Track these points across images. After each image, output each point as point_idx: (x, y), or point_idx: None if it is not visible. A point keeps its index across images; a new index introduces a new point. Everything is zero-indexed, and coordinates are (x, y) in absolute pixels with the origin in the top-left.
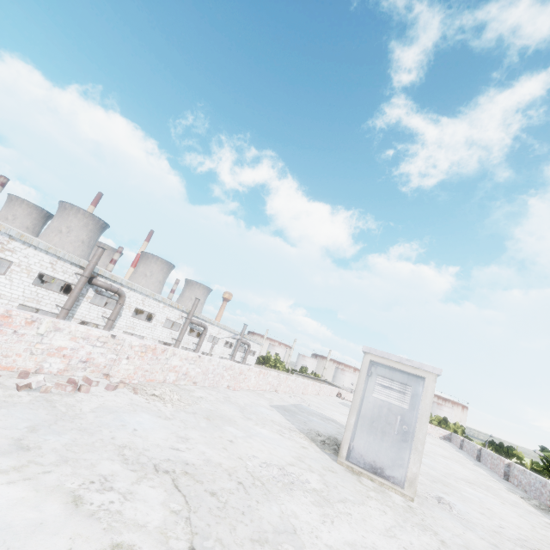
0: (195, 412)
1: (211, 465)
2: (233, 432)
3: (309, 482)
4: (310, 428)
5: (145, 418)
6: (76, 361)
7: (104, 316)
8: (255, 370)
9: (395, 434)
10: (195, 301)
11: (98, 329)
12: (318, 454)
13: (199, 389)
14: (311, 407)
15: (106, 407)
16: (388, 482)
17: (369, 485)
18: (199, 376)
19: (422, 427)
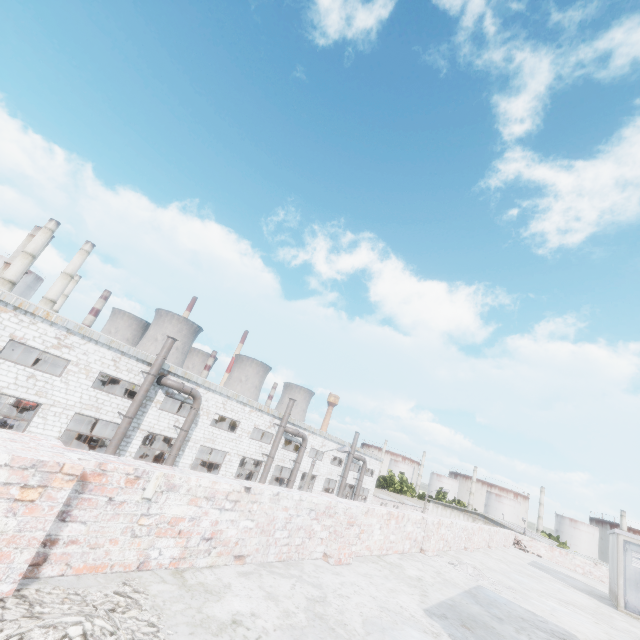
0: None
1: None
2: None
3: None
4: None
5: None
6: None
7: (176, 426)
8: (380, 513)
9: None
10: (289, 402)
11: None
12: None
13: (246, 579)
14: (502, 593)
15: None
16: None
17: None
18: (251, 539)
19: None
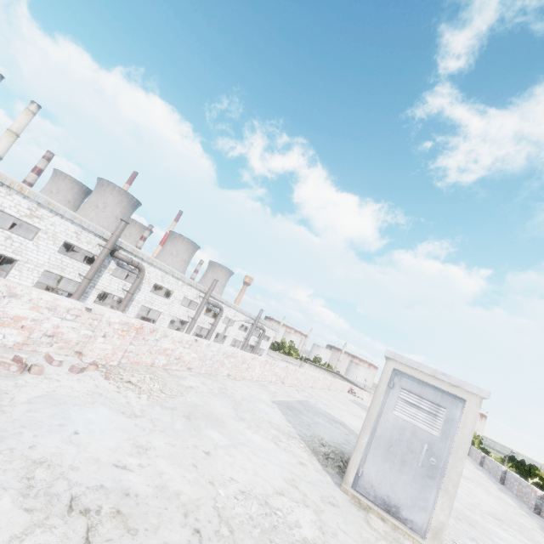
0: (175, 408)
1: (164, 496)
2: (215, 439)
3: (300, 526)
4: (314, 434)
5: (102, 414)
6: (38, 334)
7: (124, 289)
8: (261, 360)
9: (419, 466)
10: (213, 282)
11: (71, 300)
12: (318, 474)
13: (193, 377)
14: (319, 405)
15: (54, 397)
16: (405, 527)
17: (379, 529)
18: (195, 362)
19: (456, 463)
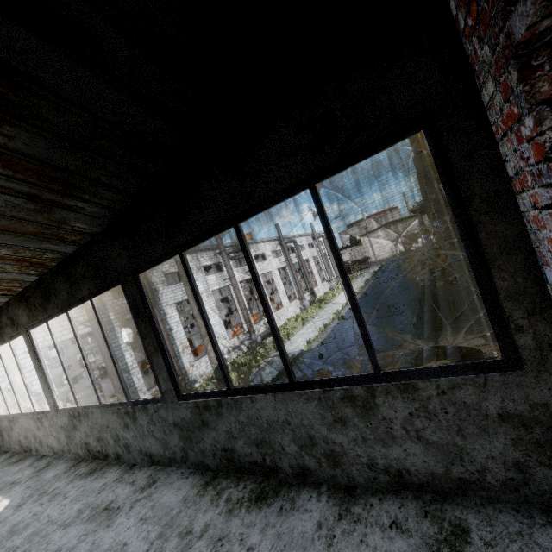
0: None
1: None
2: None
3: None
4: None
5: None
6: None
7: (247, 271)
8: None
9: None
10: (276, 227)
11: None
12: None
13: None
14: None
15: None
16: None
17: None
18: None
19: None
